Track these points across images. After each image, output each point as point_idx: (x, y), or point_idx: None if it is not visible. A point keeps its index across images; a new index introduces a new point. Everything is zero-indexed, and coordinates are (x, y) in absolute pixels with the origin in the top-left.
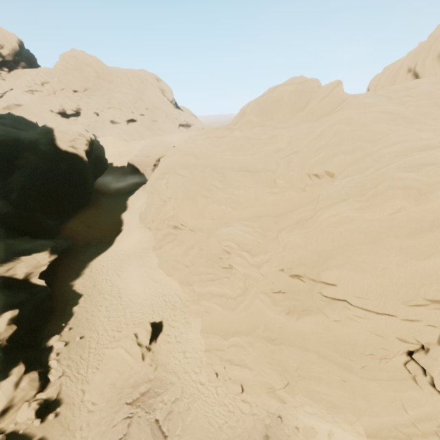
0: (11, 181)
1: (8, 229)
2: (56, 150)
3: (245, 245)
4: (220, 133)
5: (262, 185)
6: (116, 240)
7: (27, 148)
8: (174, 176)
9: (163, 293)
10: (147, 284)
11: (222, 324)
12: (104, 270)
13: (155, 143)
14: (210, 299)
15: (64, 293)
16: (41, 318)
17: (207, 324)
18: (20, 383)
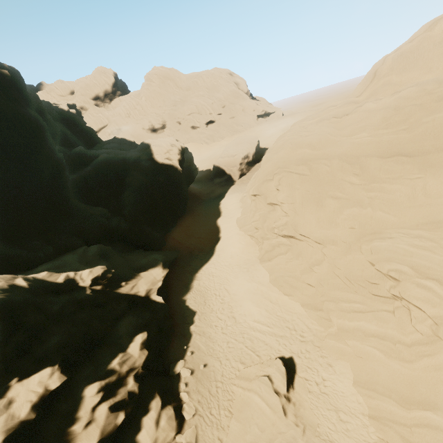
0: (123, 199)
1: (125, 243)
2: (154, 164)
3: (426, 270)
4: (339, 111)
5: (437, 173)
6: (216, 250)
7: (132, 166)
8: (288, 176)
9: (283, 317)
10: (262, 305)
11: (392, 381)
12: (211, 283)
13: (238, 140)
14: (363, 339)
15: (179, 310)
16: (165, 339)
17: (365, 375)
18: (159, 420)
